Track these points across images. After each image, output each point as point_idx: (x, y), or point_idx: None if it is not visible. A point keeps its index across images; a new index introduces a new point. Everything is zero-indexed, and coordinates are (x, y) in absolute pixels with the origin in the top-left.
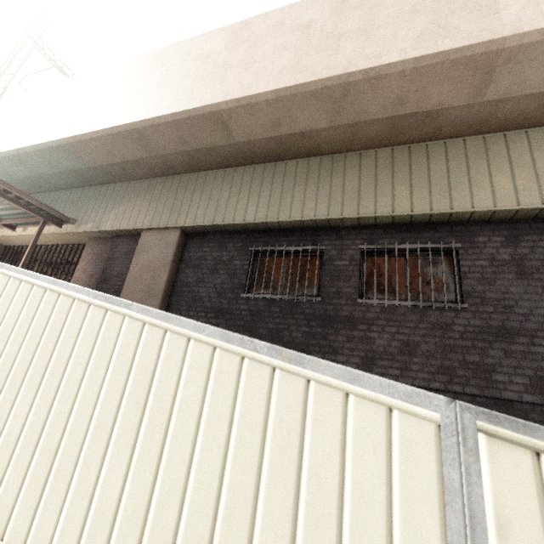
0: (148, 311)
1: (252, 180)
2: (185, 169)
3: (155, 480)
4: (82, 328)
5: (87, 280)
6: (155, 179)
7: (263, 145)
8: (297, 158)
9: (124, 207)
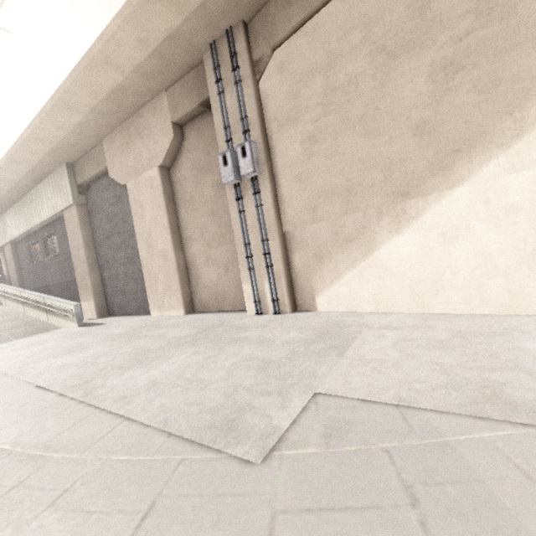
0: None
1: (12, 216)
2: None
3: None
4: None
5: (6, 270)
6: None
7: None
8: (16, 203)
9: None
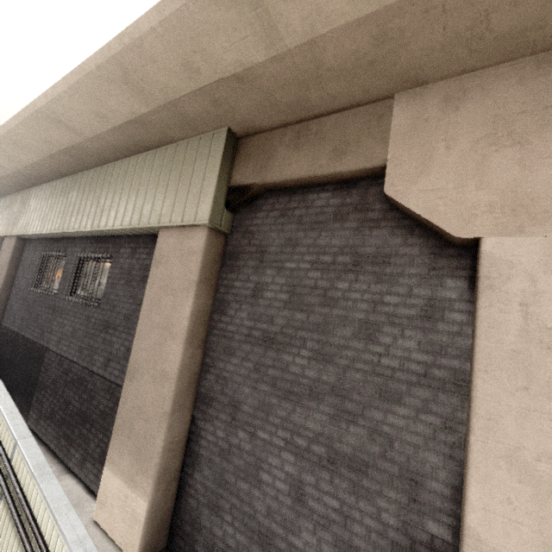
0: None
1: (43, 197)
2: (19, 187)
3: None
4: None
5: None
6: (14, 195)
7: (30, 172)
8: (61, 178)
9: (0, 218)
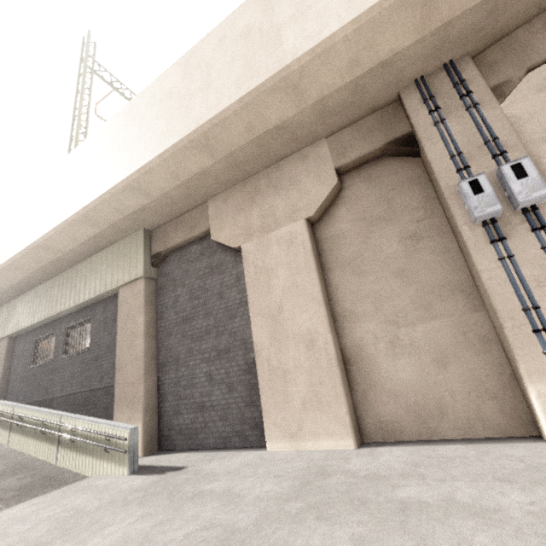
0: None
1: (29, 301)
2: (5, 301)
3: None
4: None
5: None
6: None
7: (19, 285)
8: (42, 283)
9: None
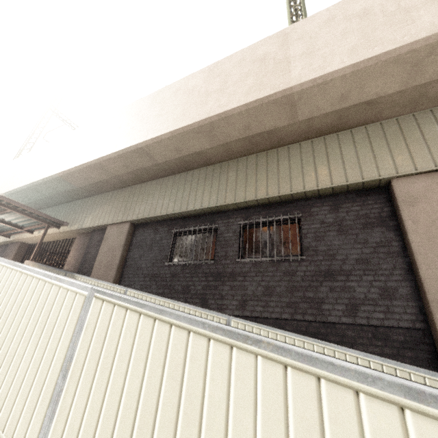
0: (25, 268)
1: (173, 185)
2: (133, 182)
3: (8, 334)
4: (3, 279)
5: (74, 262)
6: (117, 191)
7: (176, 163)
8: (200, 167)
9: (97, 211)
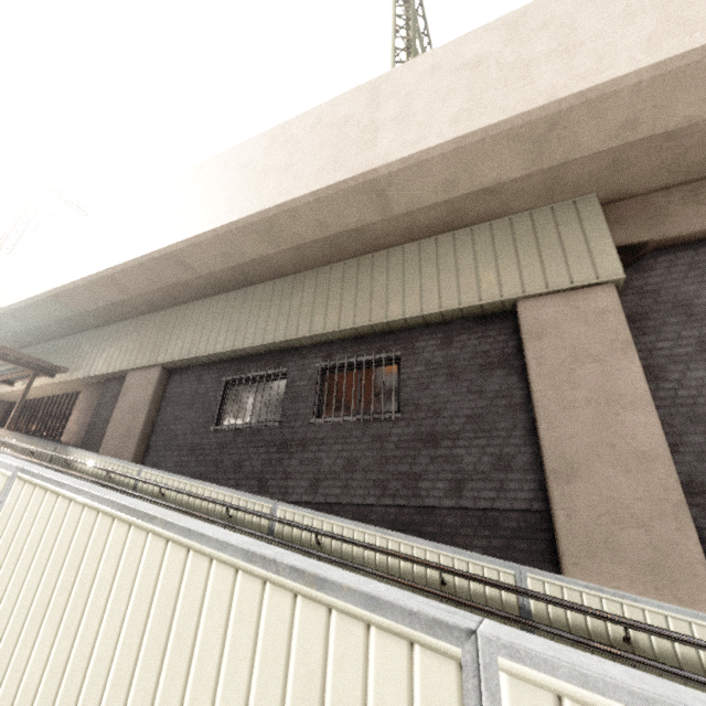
0: None
1: (226, 308)
2: (167, 304)
3: None
4: None
5: (78, 429)
6: (143, 317)
7: (227, 275)
8: (265, 281)
9: (113, 349)
